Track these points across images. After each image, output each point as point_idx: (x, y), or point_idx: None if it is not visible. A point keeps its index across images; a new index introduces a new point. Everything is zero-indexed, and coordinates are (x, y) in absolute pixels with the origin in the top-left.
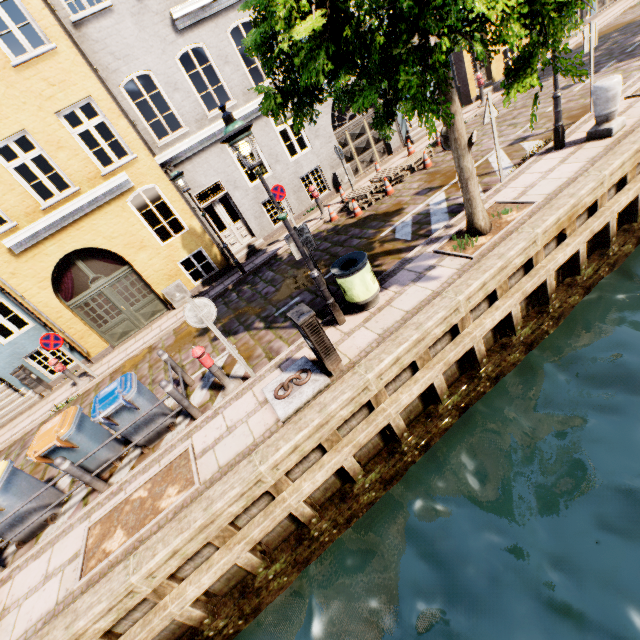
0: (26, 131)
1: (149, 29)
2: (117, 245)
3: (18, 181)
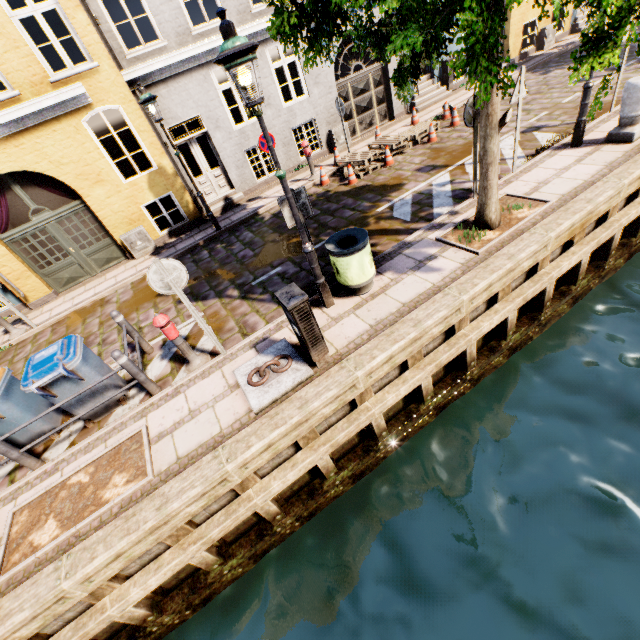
0: None
1: None
2: (67, 174)
3: None
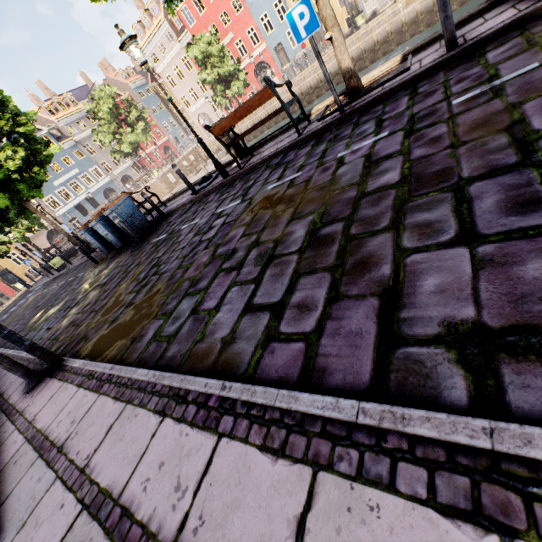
0: None
1: None
2: None
3: None
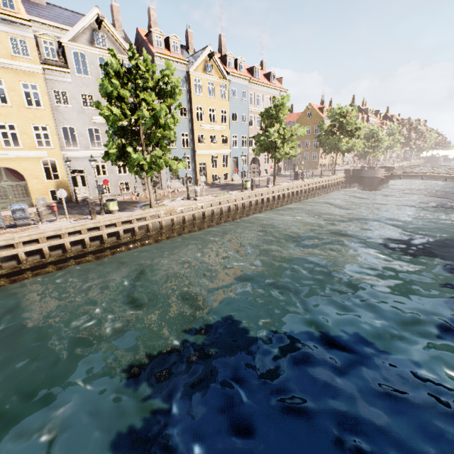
0: (16, 124)
1: (82, 117)
2: (26, 173)
3: (0, 136)
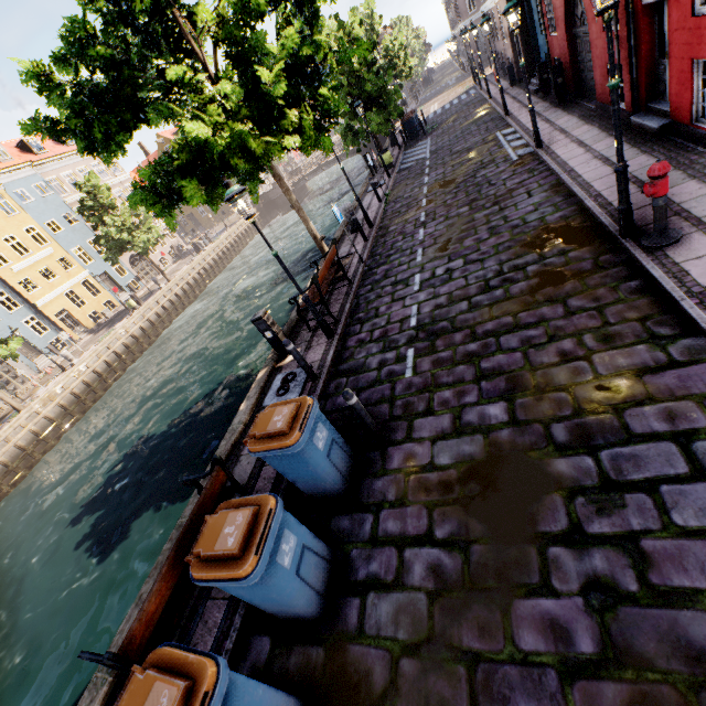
0: None
1: None
2: None
3: None
